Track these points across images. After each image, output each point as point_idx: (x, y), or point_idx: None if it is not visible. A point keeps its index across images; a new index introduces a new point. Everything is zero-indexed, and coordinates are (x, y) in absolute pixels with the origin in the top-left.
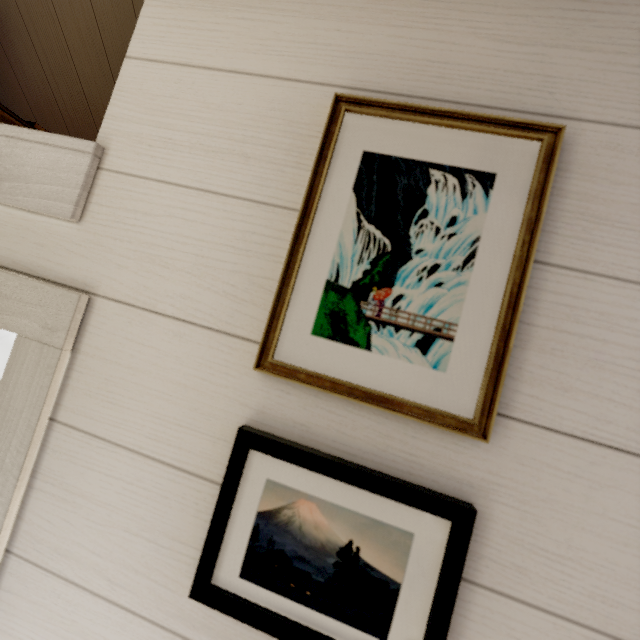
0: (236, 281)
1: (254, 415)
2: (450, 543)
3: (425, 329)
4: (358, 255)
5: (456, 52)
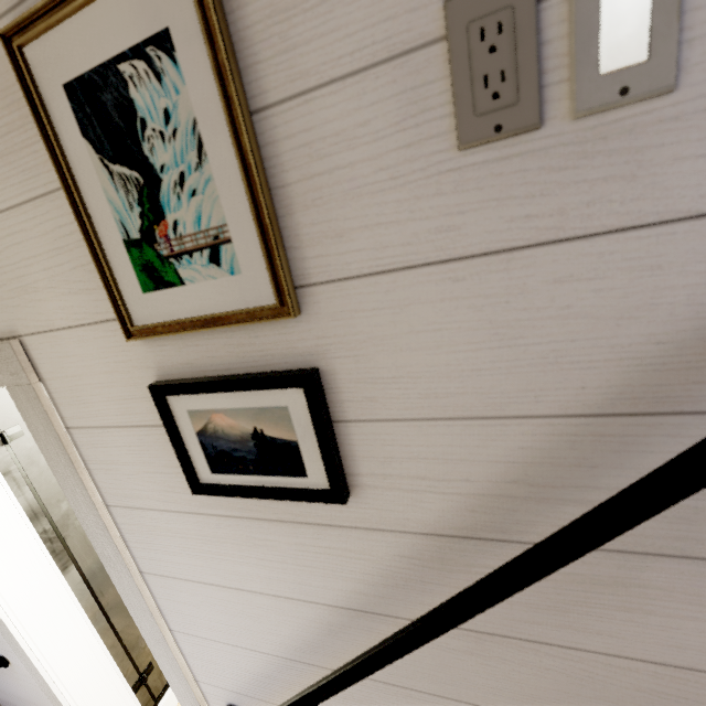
0: (79, 277)
1: (158, 372)
2: (307, 403)
3: (208, 243)
4: (127, 203)
5: None
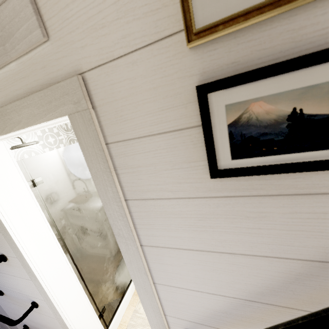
0: None
1: (200, 78)
2: None
3: None
4: None
5: None
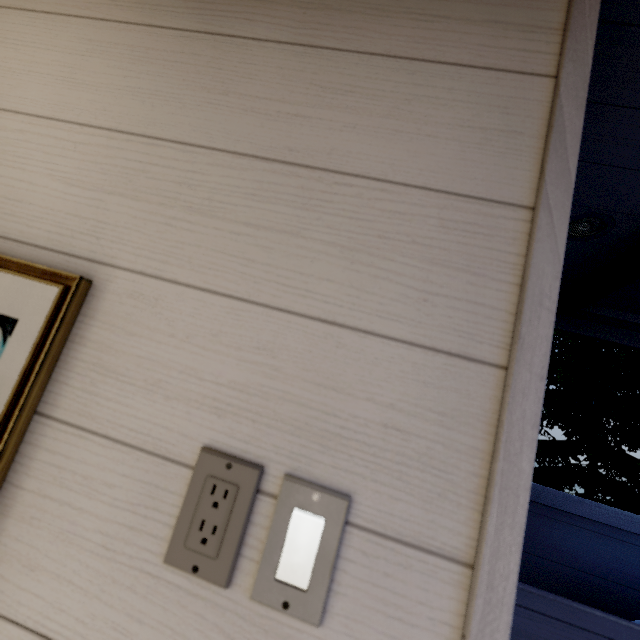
0: None
1: None
2: None
3: None
4: None
5: (31, 191)
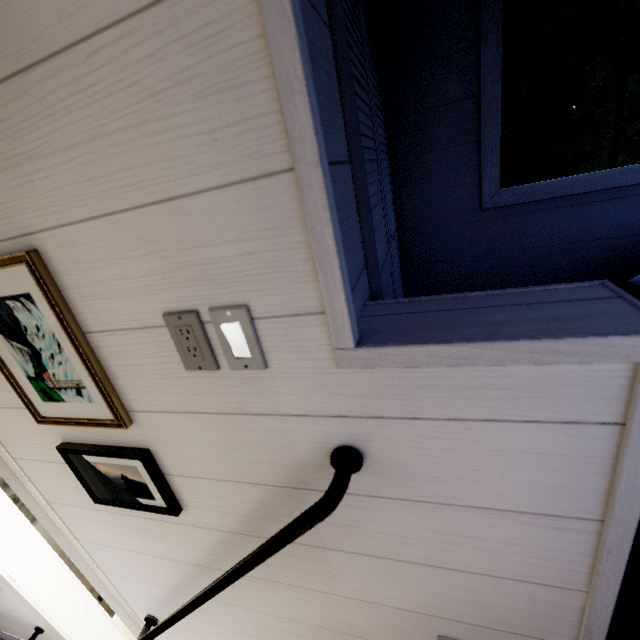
0: (4, 384)
1: (62, 437)
2: (145, 468)
3: (74, 386)
4: (24, 360)
5: None
